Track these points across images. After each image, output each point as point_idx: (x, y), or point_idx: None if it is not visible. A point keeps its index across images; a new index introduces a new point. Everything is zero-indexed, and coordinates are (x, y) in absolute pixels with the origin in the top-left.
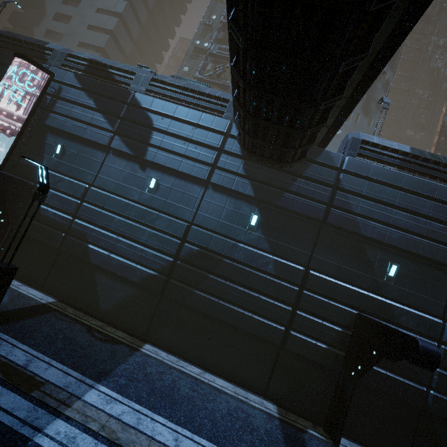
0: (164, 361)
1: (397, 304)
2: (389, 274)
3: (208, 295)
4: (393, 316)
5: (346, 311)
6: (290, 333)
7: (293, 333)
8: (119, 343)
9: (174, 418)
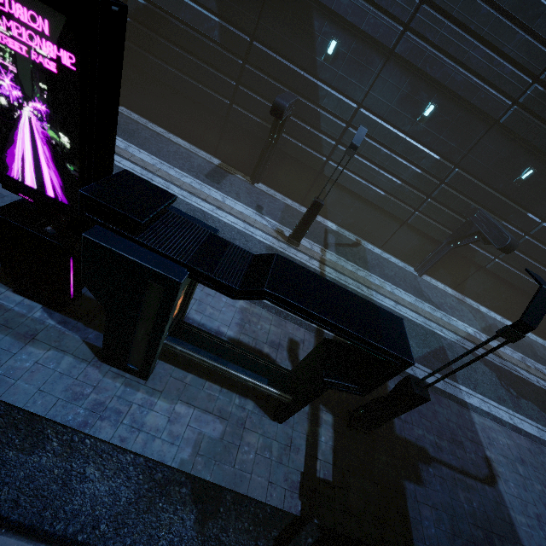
0: (134, 119)
1: (325, 86)
2: (327, 53)
3: (162, 62)
4: (318, 98)
5: (279, 89)
6: (232, 107)
7: (235, 107)
8: None
9: (130, 141)
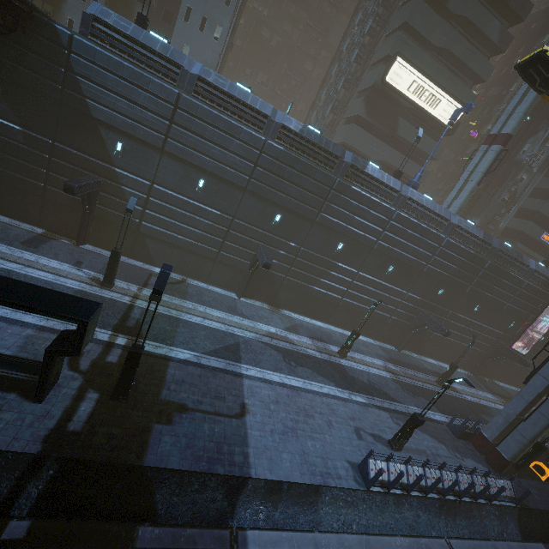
0: None
1: (122, 171)
2: (117, 150)
3: None
4: (118, 179)
5: (85, 174)
6: (47, 187)
7: (49, 188)
8: None
9: None
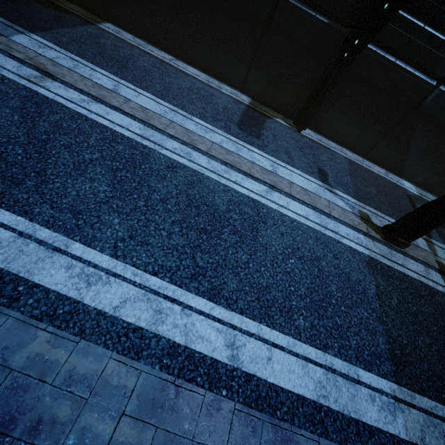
0: (126, 40)
1: None
2: None
3: None
4: None
5: None
6: None
7: None
8: (69, 14)
9: (120, 75)
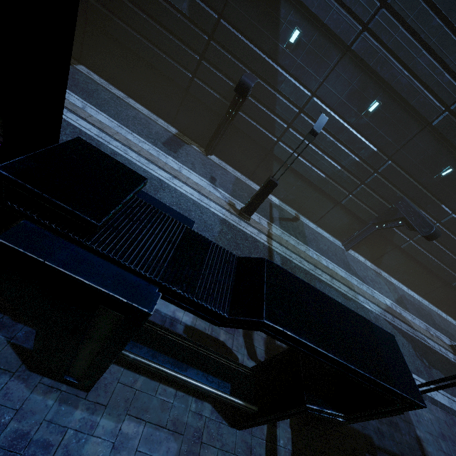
0: (94, 79)
1: (284, 72)
2: (290, 41)
3: (128, 27)
4: (276, 82)
5: (241, 69)
6: (194, 80)
7: (196, 80)
8: None
9: (88, 101)
